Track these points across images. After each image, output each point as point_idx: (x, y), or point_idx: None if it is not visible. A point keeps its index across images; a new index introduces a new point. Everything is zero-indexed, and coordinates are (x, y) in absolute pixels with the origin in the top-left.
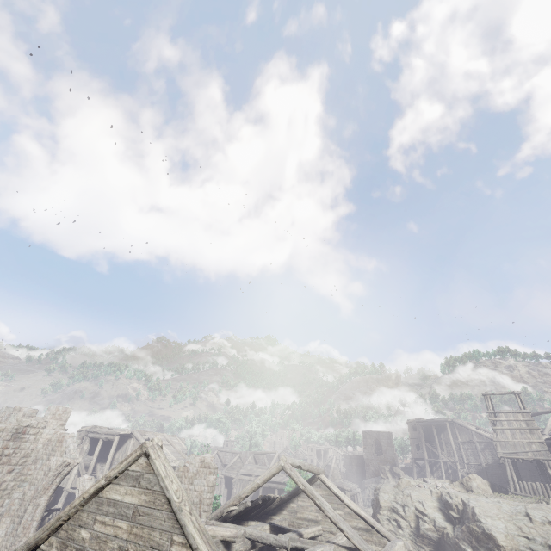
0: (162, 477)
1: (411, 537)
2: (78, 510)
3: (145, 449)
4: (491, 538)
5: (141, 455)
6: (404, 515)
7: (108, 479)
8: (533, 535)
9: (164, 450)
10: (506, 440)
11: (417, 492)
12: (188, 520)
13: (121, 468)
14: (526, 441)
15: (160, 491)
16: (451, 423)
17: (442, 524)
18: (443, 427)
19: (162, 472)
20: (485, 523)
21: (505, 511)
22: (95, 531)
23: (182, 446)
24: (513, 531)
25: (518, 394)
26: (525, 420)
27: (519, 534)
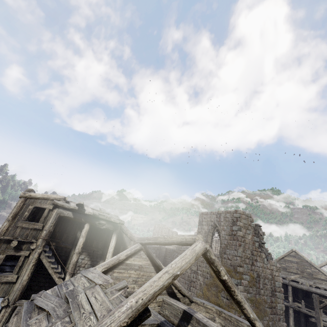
0: (302, 256)
1: None
2: (278, 261)
3: (293, 250)
4: None
5: (292, 251)
6: None
7: (285, 255)
8: None
9: None
10: None
11: None
12: (313, 264)
13: (288, 254)
14: None
15: (302, 259)
16: None
17: None
18: None
19: (301, 255)
20: None
21: None
22: (286, 265)
23: None
24: None
25: None
26: None
27: None
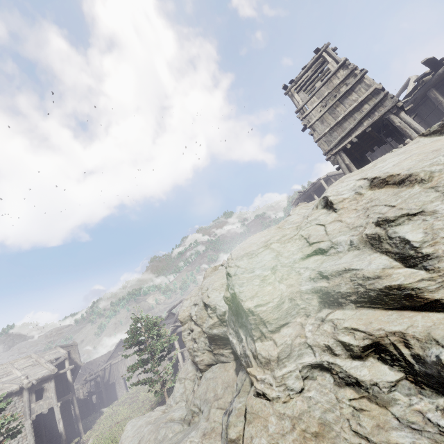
0: None
1: (207, 346)
2: None
3: None
4: (236, 303)
5: None
6: (195, 319)
7: None
8: (332, 238)
9: (12, 376)
10: (329, 128)
11: (213, 275)
12: None
13: None
14: (353, 106)
15: None
16: (328, 179)
17: (222, 309)
18: (323, 188)
19: None
20: (234, 275)
21: (291, 224)
22: None
23: (60, 353)
24: (293, 256)
25: (326, 51)
26: (344, 78)
27: (305, 254)
